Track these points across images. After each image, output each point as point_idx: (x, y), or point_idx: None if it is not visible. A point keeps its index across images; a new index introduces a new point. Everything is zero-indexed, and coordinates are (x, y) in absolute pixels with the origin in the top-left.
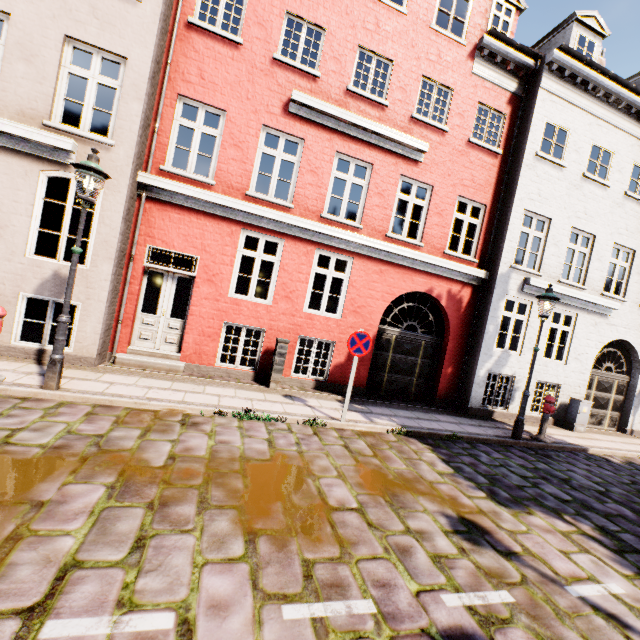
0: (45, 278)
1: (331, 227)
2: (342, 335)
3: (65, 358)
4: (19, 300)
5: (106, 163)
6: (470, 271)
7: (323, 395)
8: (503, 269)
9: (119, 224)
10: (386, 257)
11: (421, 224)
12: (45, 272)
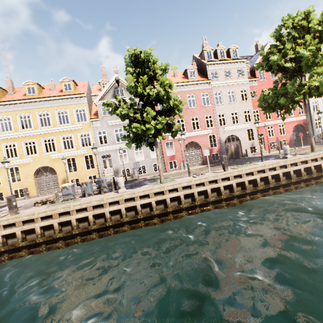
0: (251, 143)
1: (280, 120)
2: (287, 137)
3: (257, 154)
4: (249, 148)
5: (252, 125)
6: (305, 117)
7: (290, 148)
8: (312, 114)
9: (256, 132)
10: (289, 121)
11: (292, 112)
12: (251, 143)
